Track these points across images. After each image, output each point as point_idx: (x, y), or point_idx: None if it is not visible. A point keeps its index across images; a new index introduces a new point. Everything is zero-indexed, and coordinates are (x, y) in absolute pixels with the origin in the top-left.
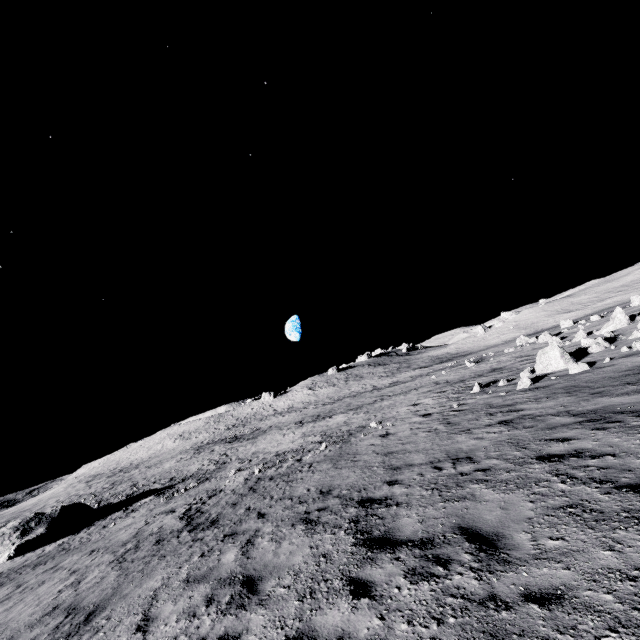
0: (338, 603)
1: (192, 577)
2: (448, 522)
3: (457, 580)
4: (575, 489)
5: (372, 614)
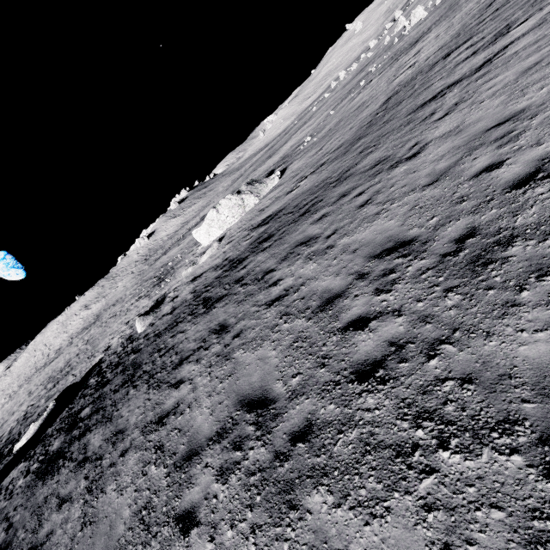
0: None
1: None
2: None
3: None
4: None
5: None
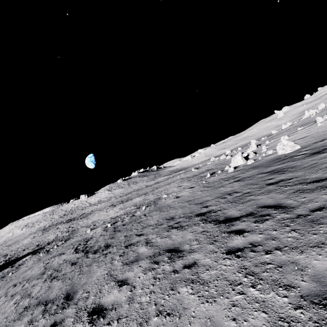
0: (234, 238)
1: (128, 262)
2: (252, 207)
3: (279, 217)
4: (293, 187)
5: (255, 234)
